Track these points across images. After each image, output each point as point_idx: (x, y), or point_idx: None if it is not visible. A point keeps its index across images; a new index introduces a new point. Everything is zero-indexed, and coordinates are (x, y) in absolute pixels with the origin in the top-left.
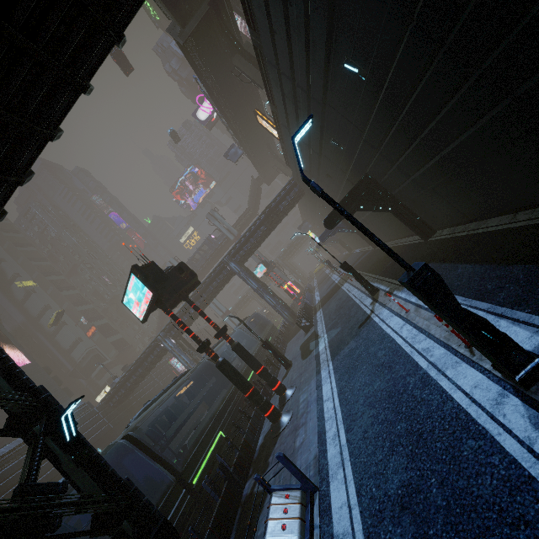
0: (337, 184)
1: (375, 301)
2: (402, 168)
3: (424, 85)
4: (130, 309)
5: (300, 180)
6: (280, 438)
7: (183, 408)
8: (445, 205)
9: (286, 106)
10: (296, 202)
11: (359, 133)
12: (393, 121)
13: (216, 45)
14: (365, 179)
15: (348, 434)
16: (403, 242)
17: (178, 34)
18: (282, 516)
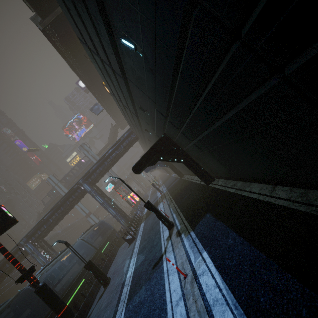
0: (153, 136)
1: (169, 237)
2: (185, 134)
3: (185, 59)
4: None
5: (134, 130)
6: None
7: None
8: (218, 164)
9: (106, 78)
10: (133, 143)
11: (153, 103)
12: (171, 96)
13: (73, 37)
14: (163, 137)
15: None
16: (196, 179)
17: (39, 22)
18: None
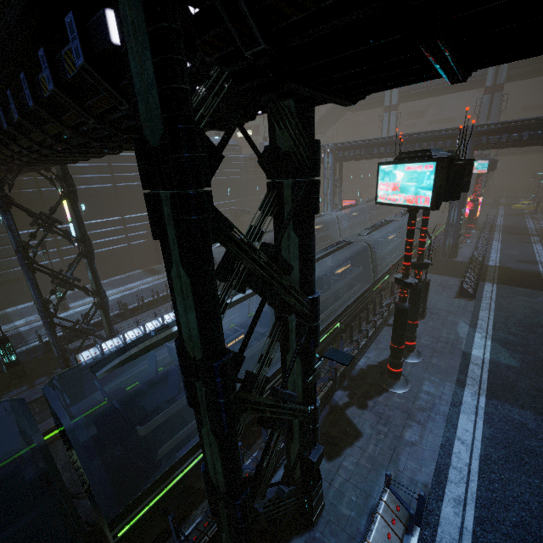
0: None
1: None
2: None
3: None
4: (379, 179)
5: None
6: (386, 395)
7: (330, 283)
8: None
9: None
10: None
11: None
12: None
13: None
14: None
15: (477, 528)
16: None
17: None
18: (390, 523)
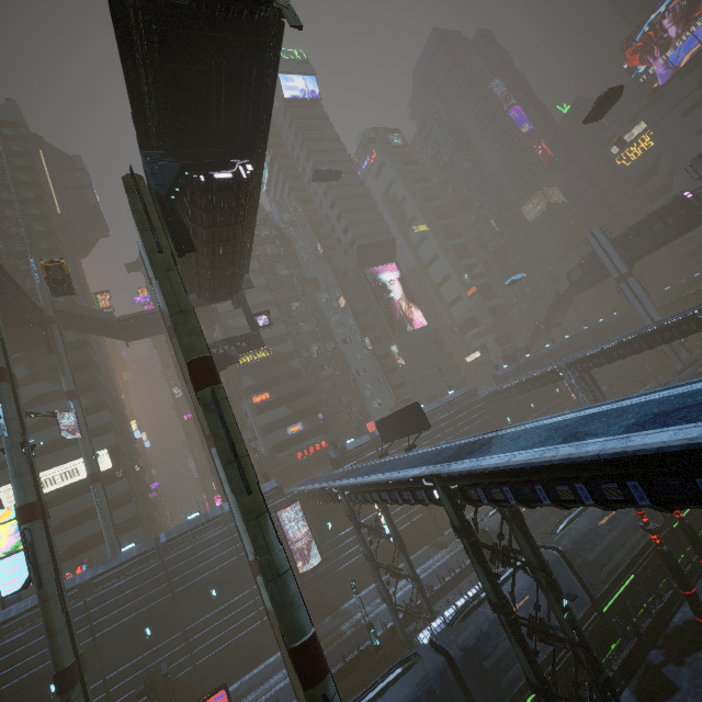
0: None
1: None
2: None
3: None
4: None
5: None
6: None
7: (600, 535)
8: None
9: None
10: None
11: None
12: None
13: None
14: None
15: None
16: None
17: None
18: None
